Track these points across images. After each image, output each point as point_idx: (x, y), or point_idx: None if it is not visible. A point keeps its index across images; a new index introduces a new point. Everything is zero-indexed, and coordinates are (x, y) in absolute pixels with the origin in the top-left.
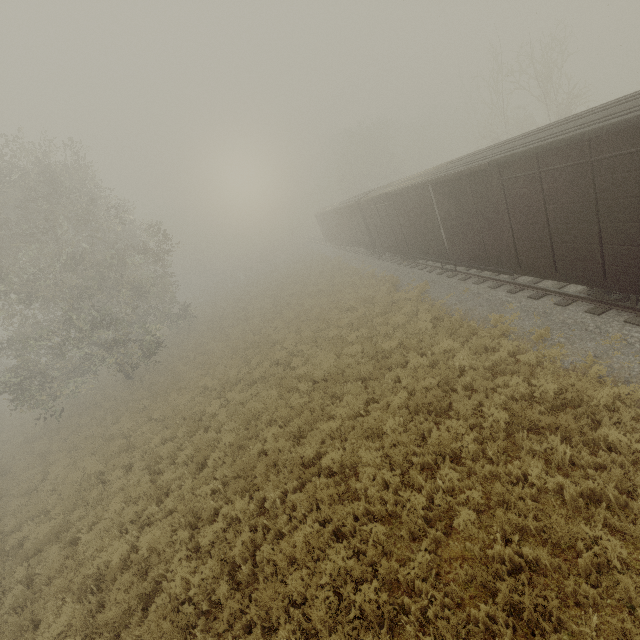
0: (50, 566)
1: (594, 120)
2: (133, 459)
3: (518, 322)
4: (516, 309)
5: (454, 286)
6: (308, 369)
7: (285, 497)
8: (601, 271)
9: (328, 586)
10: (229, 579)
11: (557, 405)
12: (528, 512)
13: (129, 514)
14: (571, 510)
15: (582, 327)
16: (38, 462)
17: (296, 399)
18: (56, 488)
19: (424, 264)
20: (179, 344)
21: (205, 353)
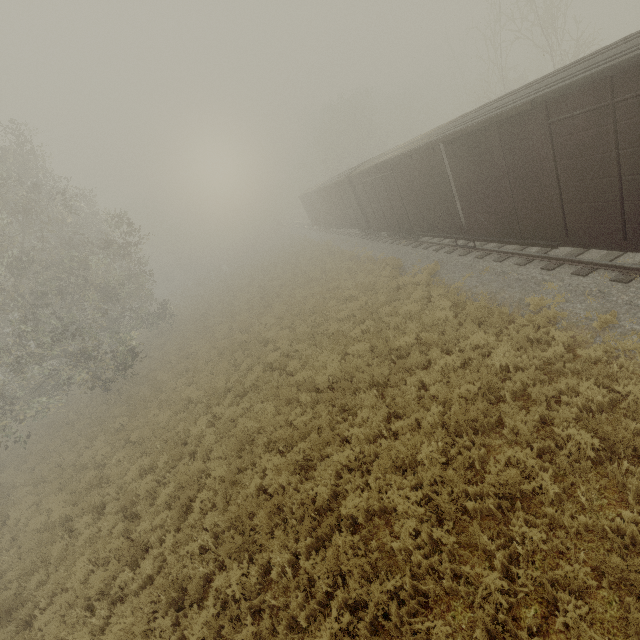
0: None
1: None
2: (106, 497)
3: (566, 305)
4: (558, 289)
5: (470, 265)
6: (308, 375)
7: (296, 559)
8: None
9: None
10: None
11: None
12: None
13: (95, 586)
14: None
15: None
16: (0, 500)
17: (298, 414)
18: (16, 537)
19: (428, 242)
20: (161, 347)
21: (189, 357)
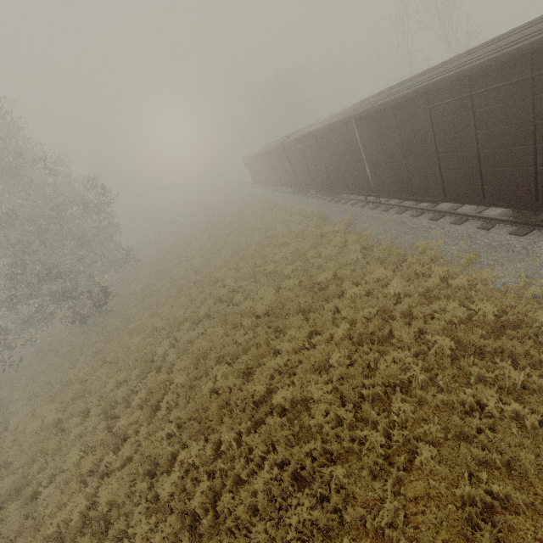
0: (9, 528)
1: (535, 32)
2: (90, 404)
3: (444, 247)
4: (440, 235)
5: (378, 217)
6: (250, 305)
7: (240, 437)
8: (533, 193)
9: (294, 539)
10: (191, 531)
11: (496, 327)
12: (489, 444)
13: (87, 466)
14: (531, 438)
15: (508, 249)
16: None
17: (241, 335)
18: (17, 438)
19: (347, 198)
20: (128, 287)
21: (152, 294)
